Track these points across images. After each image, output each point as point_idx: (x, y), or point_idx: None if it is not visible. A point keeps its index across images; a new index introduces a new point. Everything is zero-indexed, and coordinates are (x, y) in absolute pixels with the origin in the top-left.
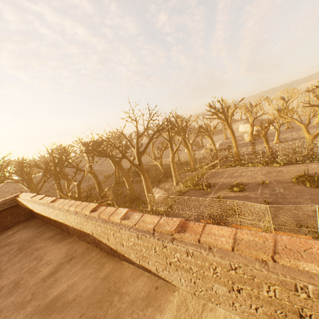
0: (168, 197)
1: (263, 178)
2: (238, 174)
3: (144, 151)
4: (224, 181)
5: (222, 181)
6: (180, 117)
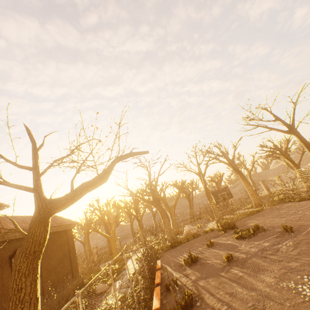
0: (189, 235)
1: (307, 221)
2: (290, 212)
3: (155, 189)
4: (257, 222)
5: (255, 222)
6: (220, 144)
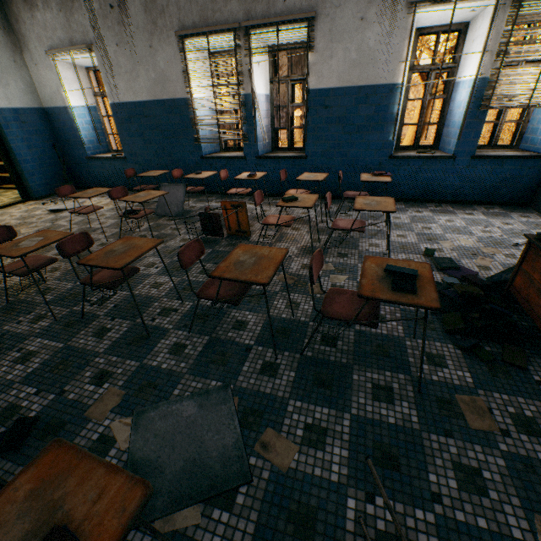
0: None
1: None
2: None
3: None
4: None
5: None
6: None
